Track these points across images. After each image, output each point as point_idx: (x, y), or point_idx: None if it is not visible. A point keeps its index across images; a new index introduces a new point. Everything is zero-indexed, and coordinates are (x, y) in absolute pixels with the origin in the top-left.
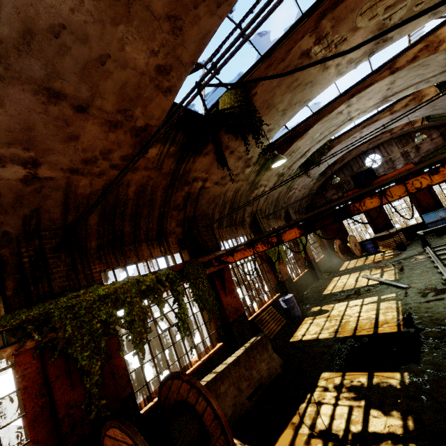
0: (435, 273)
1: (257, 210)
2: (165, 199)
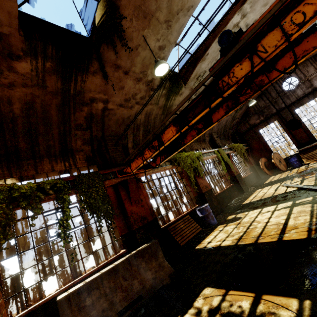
0: None
1: None
2: (63, 118)
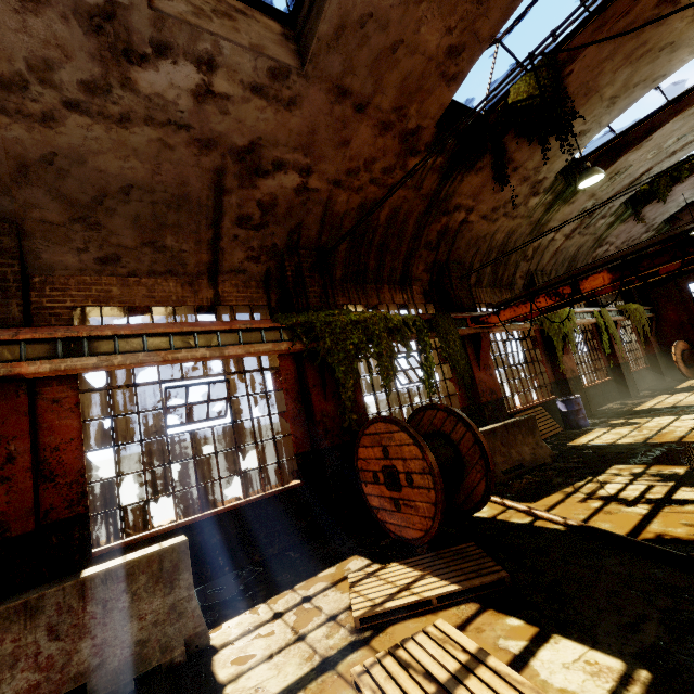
0: None
1: (537, 269)
2: (417, 232)
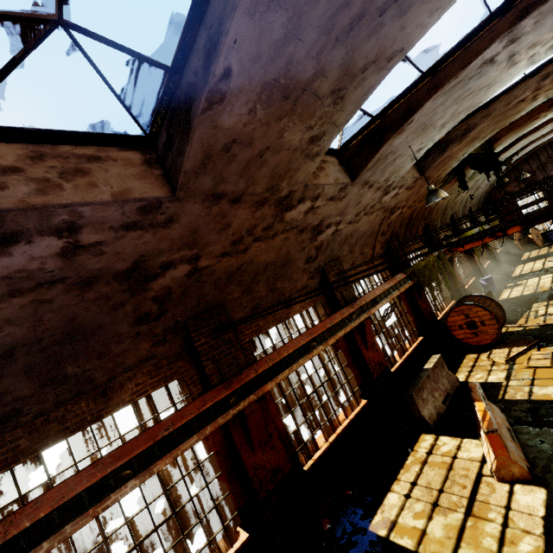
0: None
1: (453, 212)
2: (422, 214)
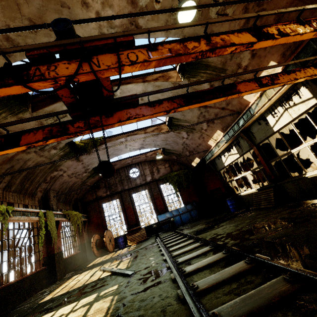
0: (159, 255)
1: None
2: None
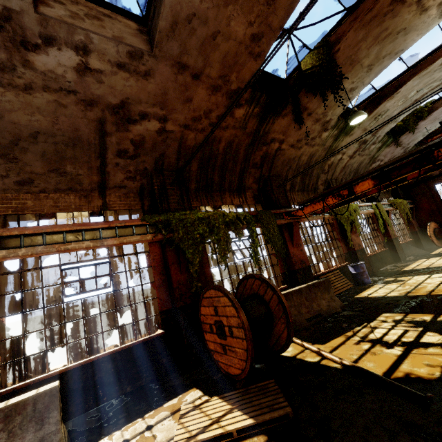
0: None
1: (332, 179)
2: (246, 157)
